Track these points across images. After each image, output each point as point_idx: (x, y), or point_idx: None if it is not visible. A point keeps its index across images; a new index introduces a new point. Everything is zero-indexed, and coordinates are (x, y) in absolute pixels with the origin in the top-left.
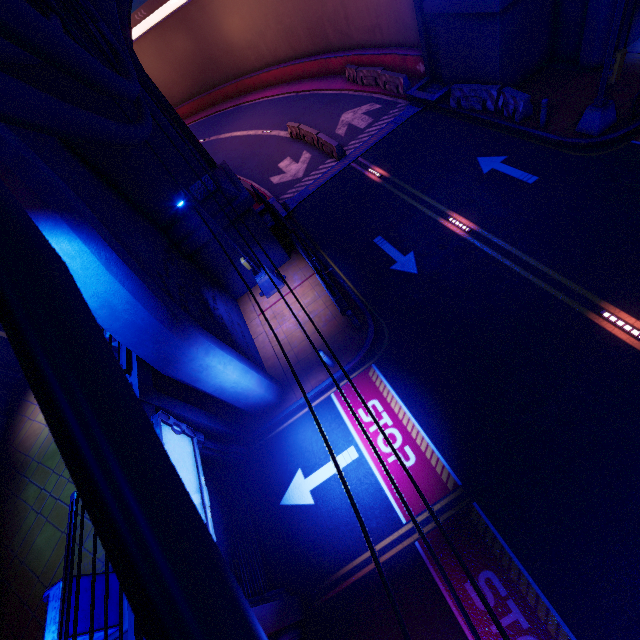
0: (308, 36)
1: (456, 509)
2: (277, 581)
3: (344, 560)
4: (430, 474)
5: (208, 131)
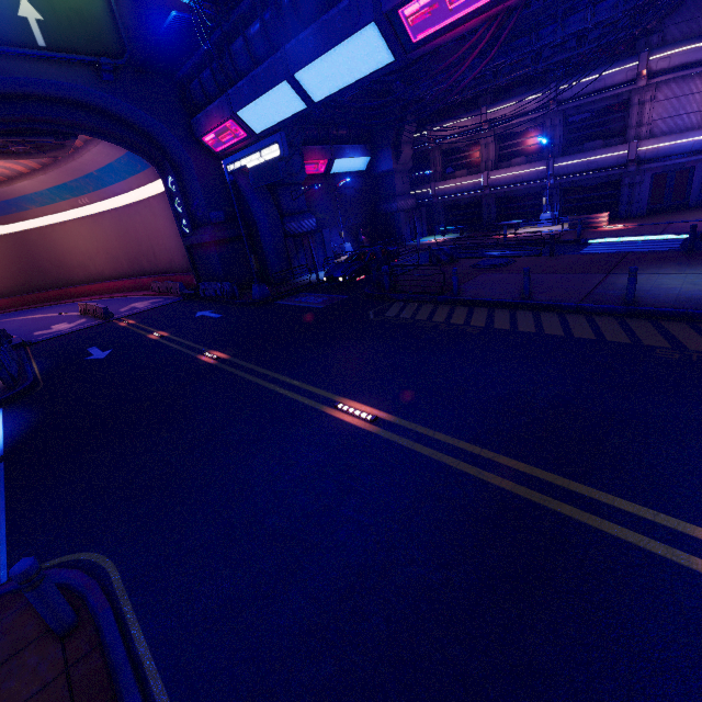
0: (129, 264)
1: None
2: None
3: None
4: None
5: (6, 317)
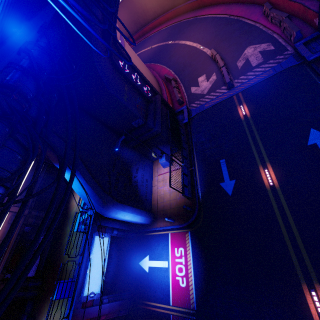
0: None
1: (189, 317)
2: (129, 288)
3: (149, 299)
4: (187, 296)
5: (175, 35)
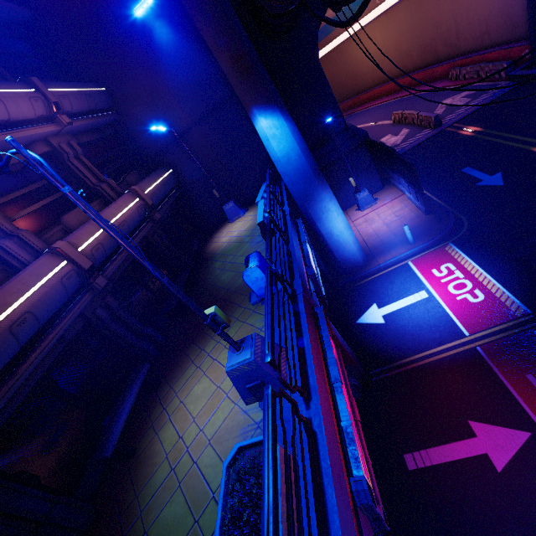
0: (420, 55)
1: (523, 328)
2: None
3: (406, 354)
4: (498, 306)
5: None
